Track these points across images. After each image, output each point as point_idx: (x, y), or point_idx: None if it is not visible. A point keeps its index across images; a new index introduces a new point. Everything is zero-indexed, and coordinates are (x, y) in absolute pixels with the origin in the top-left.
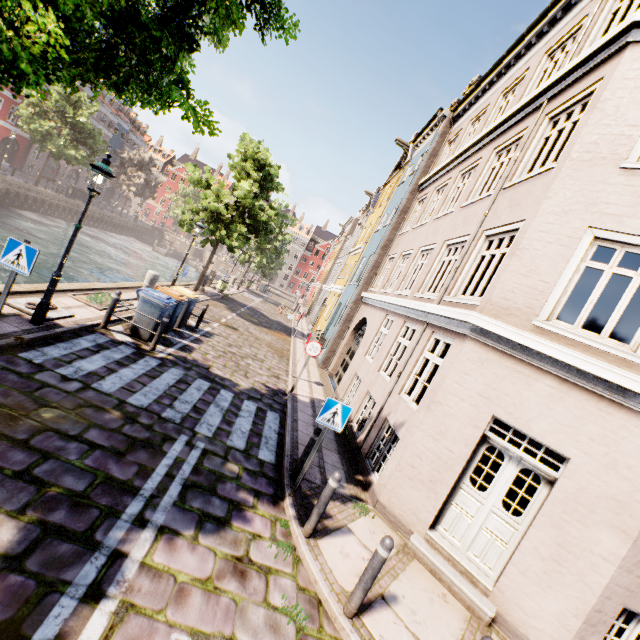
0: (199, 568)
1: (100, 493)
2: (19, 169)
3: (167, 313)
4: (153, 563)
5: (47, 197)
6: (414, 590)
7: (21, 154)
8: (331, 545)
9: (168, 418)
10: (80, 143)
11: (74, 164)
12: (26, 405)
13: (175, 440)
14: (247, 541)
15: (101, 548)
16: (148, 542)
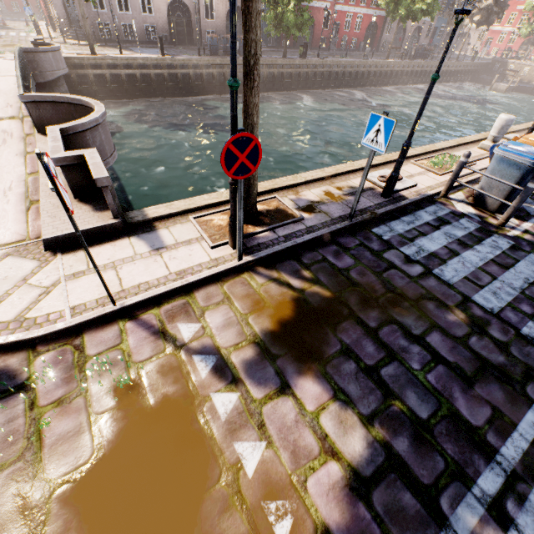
0: None
1: (444, 433)
2: (376, 50)
3: None
4: None
5: (394, 67)
6: None
7: (378, 35)
8: None
9: (530, 338)
10: None
11: (418, 19)
12: (376, 287)
13: None
14: None
15: (447, 528)
16: None
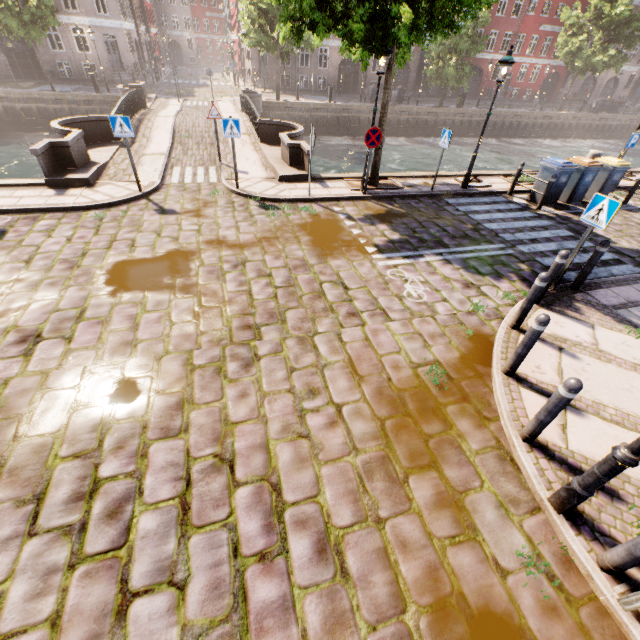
0: (448, 274)
1: (432, 242)
2: (554, 102)
3: (553, 174)
4: (431, 263)
5: (566, 120)
6: (612, 375)
7: (558, 86)
8: (551, 316)
9: (501, 237)
10: (612, 42)
11: (600, 71)
12: (431, 214)
13: (493, 244)
14: (486, 284)
15: (418, 252)
16: (436, 259)
